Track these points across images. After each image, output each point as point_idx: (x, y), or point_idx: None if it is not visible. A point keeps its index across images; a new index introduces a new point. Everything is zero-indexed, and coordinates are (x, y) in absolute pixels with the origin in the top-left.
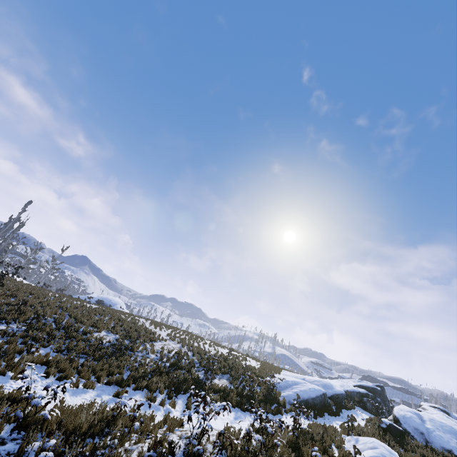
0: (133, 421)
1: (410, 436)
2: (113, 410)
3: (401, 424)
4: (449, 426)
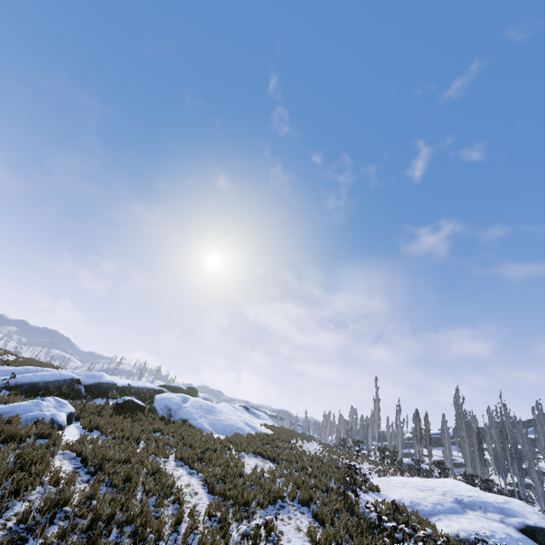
0: None
1: (154, 412)
2: None
3: (154, 404)
4: (210, 406)
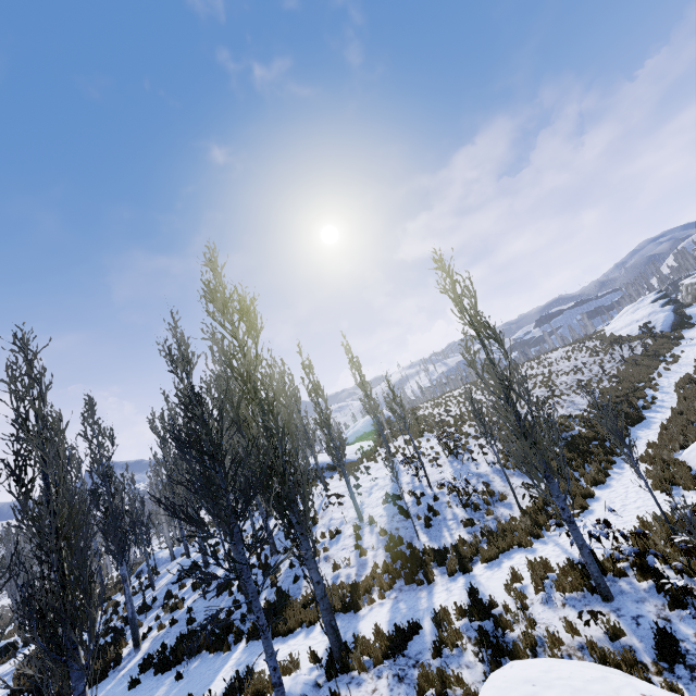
0: None
1: None
2: None
3: None
4: None
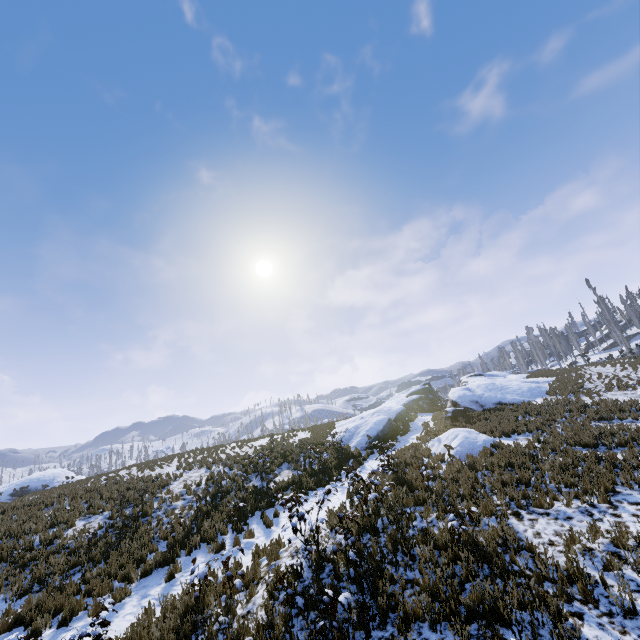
0: (232, 582)
1: (469, 410)
2: (189, 593)
3: (460, 405)
4: (491, 384)
